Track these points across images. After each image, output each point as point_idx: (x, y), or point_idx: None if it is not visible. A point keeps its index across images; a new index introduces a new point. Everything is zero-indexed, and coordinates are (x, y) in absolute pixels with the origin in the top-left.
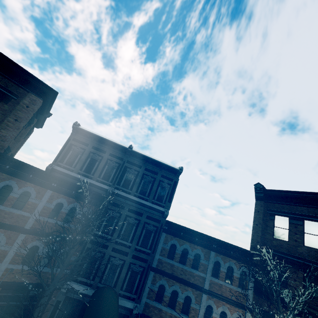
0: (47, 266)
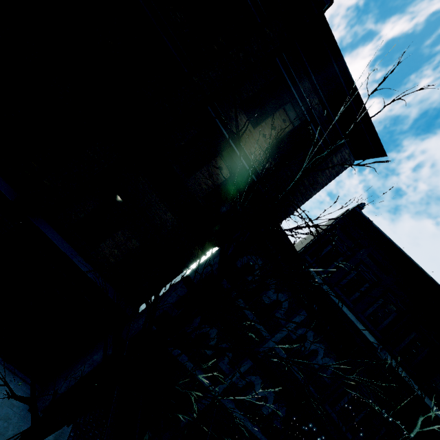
0: (249, 418)
